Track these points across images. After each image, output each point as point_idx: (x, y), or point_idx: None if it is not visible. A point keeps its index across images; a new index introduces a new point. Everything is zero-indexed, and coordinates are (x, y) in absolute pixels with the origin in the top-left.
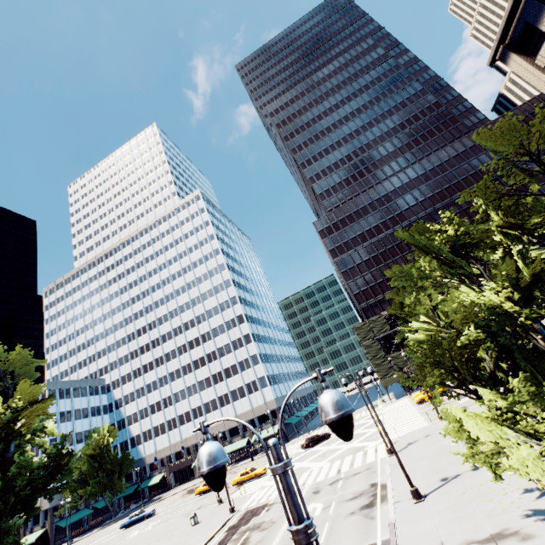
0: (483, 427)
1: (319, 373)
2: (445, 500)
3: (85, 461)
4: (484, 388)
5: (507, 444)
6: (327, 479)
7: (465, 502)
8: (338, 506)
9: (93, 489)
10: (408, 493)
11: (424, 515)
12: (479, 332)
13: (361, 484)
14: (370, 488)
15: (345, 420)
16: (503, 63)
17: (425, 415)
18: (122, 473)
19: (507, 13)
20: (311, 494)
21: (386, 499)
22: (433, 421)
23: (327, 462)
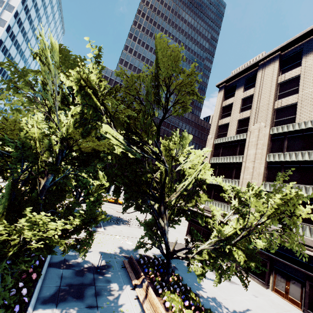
0: None
1: None
2: None
3: None
4: None
5: None
6: None
7: None
8: None
9: None
10: None
11: None
12: None
13: None
14: None
15: None
16: (219, 91)
17: None
18: None
19: (238, 72)
20: None
21: None
22: None
23: None
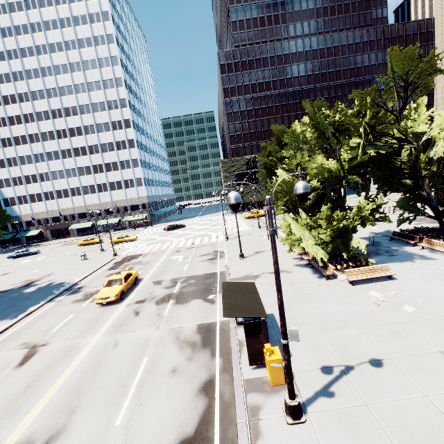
0: (297, 228)
1: (301, 173)
2: (256, 259)
3: None
4: (303, 212)
5: (304, 236)
6: (185, 246)
7: (265, 261)
8: (194, 258)
9: None
10: (236, 255)
11: (244, 264)
12: (319, 183)
13: (208, 250)
14: (214, 252)
15: (307, 194)
16: None
17: (249, 225)
18: None
19: None
20: (174, 252)
21: (223, 257)
22: (253, 228)
23: (184, 239)
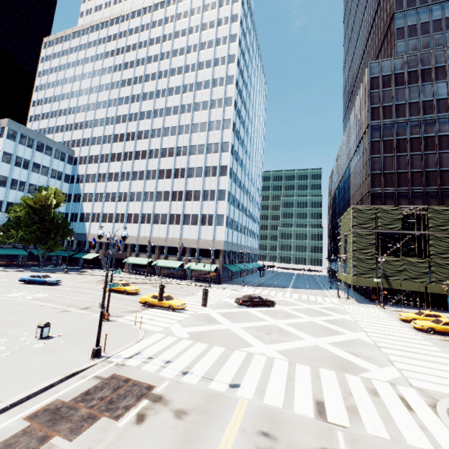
0: None
1: None
2: None
3: (24, 209)
4: None
5: None
6: (293, 416)
7: None
8: None
9: (24, 235)
10: None
11: None
12: None
13: None
14: None
15: None
16: None
17: None
18: (57, 236)
19: None
20: None
21: None
22: None
23: (279, 355)
